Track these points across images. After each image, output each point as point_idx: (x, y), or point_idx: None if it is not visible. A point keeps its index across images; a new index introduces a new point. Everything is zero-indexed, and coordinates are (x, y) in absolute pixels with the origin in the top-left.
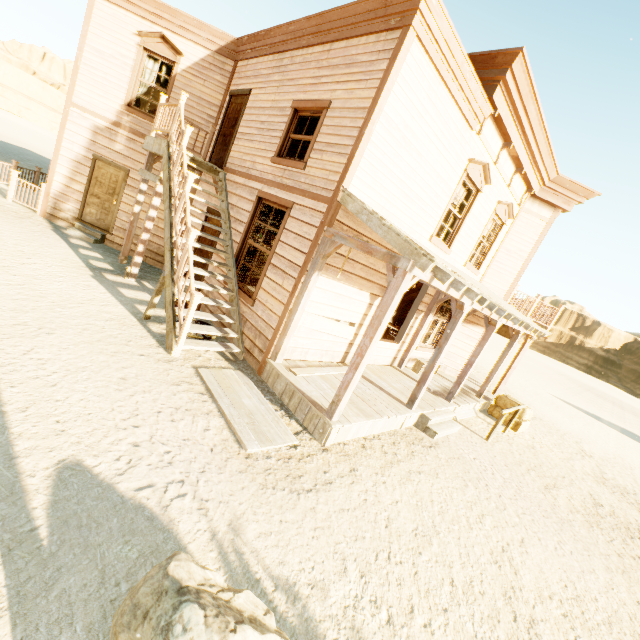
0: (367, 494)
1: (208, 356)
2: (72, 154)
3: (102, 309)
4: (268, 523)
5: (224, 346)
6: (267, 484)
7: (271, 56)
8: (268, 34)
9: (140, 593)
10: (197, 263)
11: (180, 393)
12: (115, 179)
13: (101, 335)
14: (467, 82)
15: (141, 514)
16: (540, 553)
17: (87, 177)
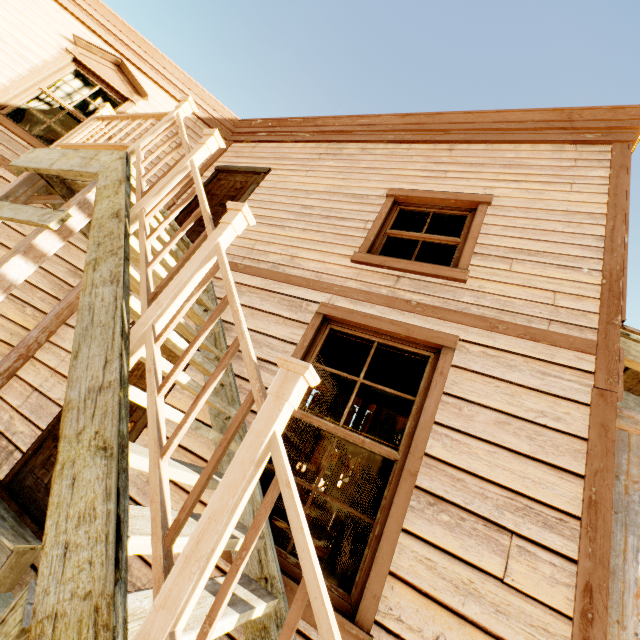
0: None
1: None
2: None
3: None
4: None
5: None
6: None
7: (312, 143)
8: (310, 121)
9: None
10: None
11: None
12: None
13: None
14: None
15: None
16: None
17: None
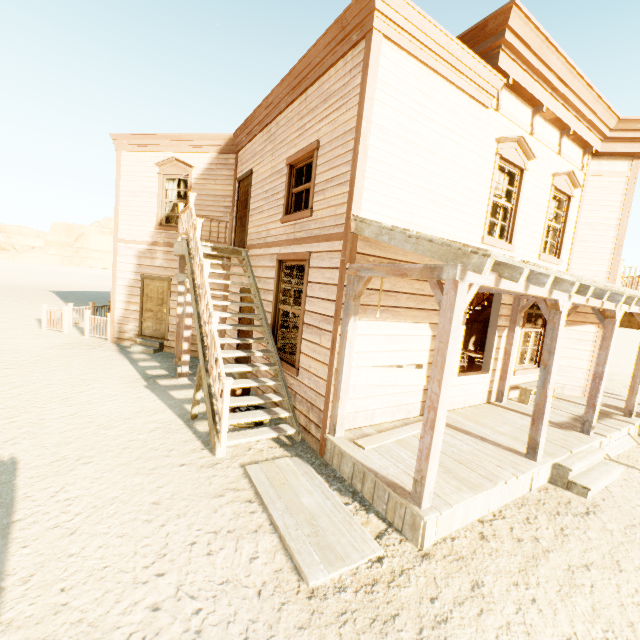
0: (511, 632)
1: (259, 446)
2: (125, 281)
3: (148, 419)
4: None
5: (276, 430)
6: None
7: (261, 133)
8: (254, 116)
9: None
10: (242, 345)
11: (222, 507)
12: (161, 290)
13: (141, 451)
14: (461, 61)
15: None
16: None
17: (140, 296)
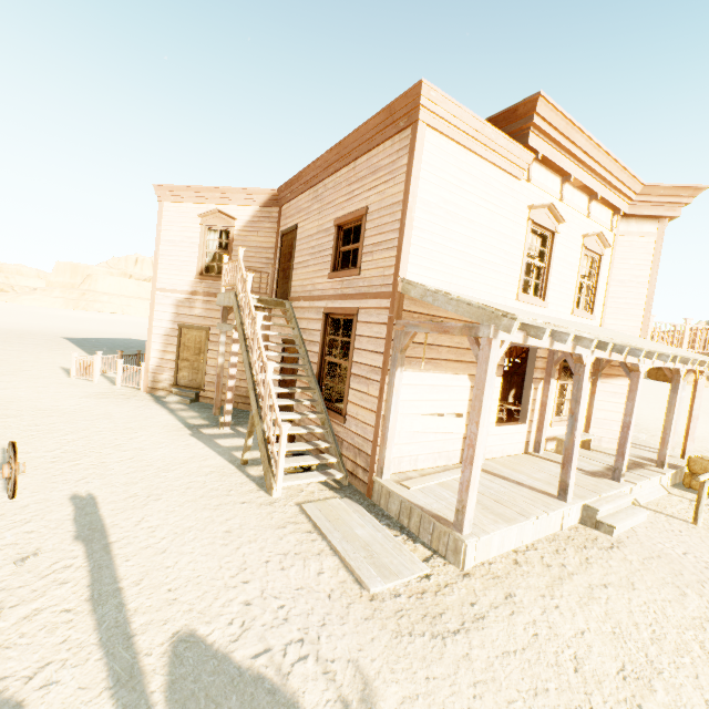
0: (536, 626)
1: (310, 489)
2: (162, 330)
3: (202, 464)
4: (411, 682)
5: (325, 474)
6: (401, 630)
7: (307, 191)
8: (300, 176)
9: None
10: (284, 395)
11: (286, 536)
12: (199, 340)
13: (203, 490)
14: (494, 142)
15: (261, 687)
16: None
17: (176, 345)
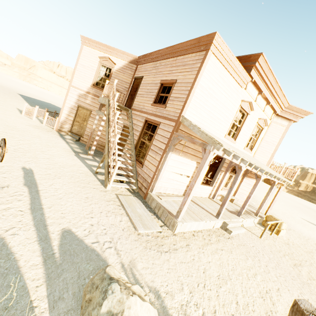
0: (194, 256)
1: (122, 190)
2: (69, 105)
3: (78, 168)
4: (147, 263)
5: (129, 185)
6: (147, 247)
7: (152, 63)
8: (150, 54)
9: (95, 279)
10: (118, 149)
11: (110, 205)
12: (86, 114)
13: (78, 179)
14: (237, 68)
15: (94, 253)
16: (288, 297)
17: (75, 114)
